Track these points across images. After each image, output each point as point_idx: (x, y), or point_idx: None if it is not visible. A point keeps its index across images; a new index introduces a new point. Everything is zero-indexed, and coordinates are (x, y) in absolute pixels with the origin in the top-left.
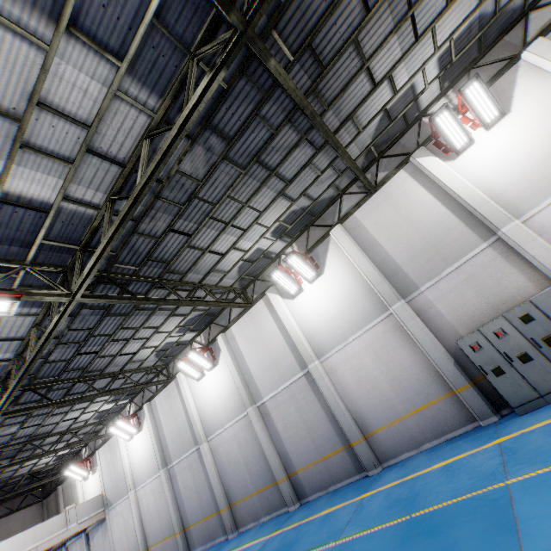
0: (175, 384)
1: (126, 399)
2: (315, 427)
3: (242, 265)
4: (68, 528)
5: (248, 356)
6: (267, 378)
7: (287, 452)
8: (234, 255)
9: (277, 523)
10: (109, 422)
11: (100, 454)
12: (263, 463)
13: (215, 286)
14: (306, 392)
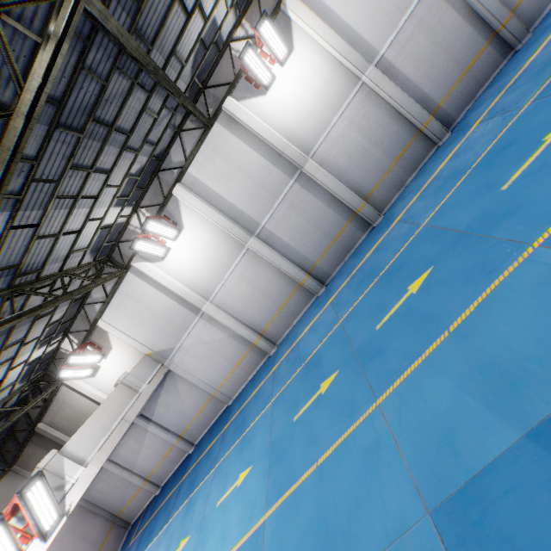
0: (221, 126)
1: (131, 203)
2: (453, 42)
3: None
4: (141, 392)
5: (342, 9)
6: (379, 22)
7: (425, 92)
8: None
9: (455, 139)
10: (103, 268)
11: (108, 320)
12: (397, 126)
13: None
14: (436, 8)
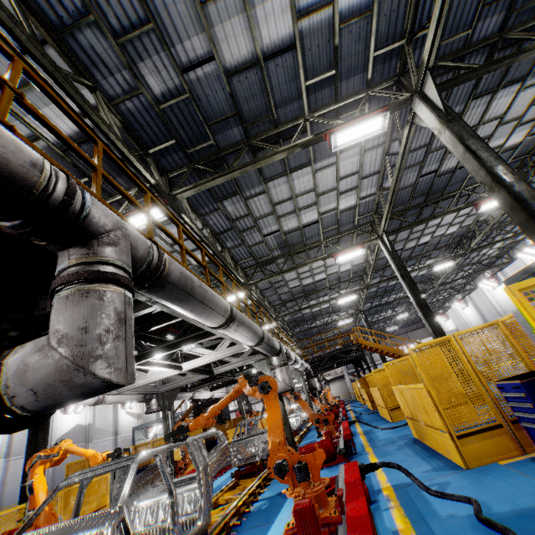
0: (480, 289)
1: (455, 292)
2: None
3: (498, 249)
4: None
5: None
6: None
7: None
8: (491, 250)
9: None
10: (449, 300)
11: (449, 313)
12: None
13: (486, 258)
14: None
